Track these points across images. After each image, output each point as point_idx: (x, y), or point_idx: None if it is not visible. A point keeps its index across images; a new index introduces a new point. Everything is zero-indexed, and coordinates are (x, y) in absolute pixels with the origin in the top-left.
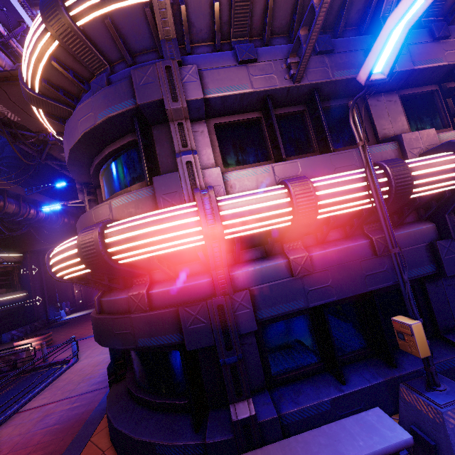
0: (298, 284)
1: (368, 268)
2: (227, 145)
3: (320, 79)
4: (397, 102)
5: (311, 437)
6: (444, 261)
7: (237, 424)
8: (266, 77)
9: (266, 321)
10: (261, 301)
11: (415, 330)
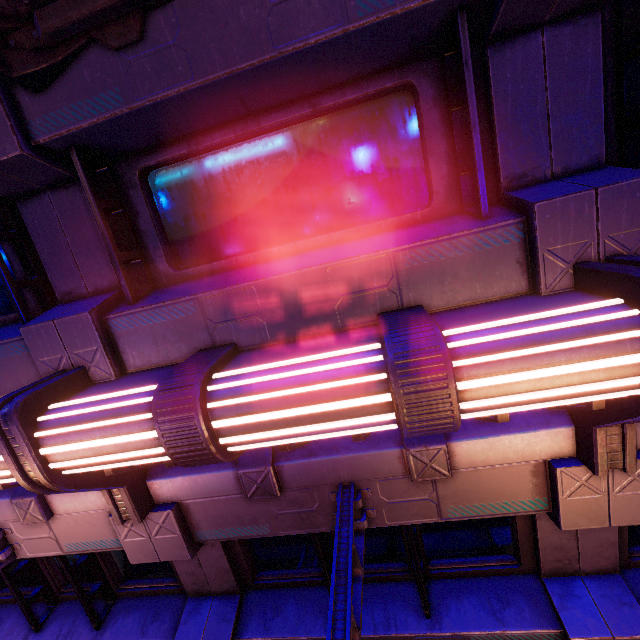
0: None
1: None
2: None
3: (46, 553)
4: (215, 546)
5: None
6: None
7: None
8: None
9: None
10: None
11: None
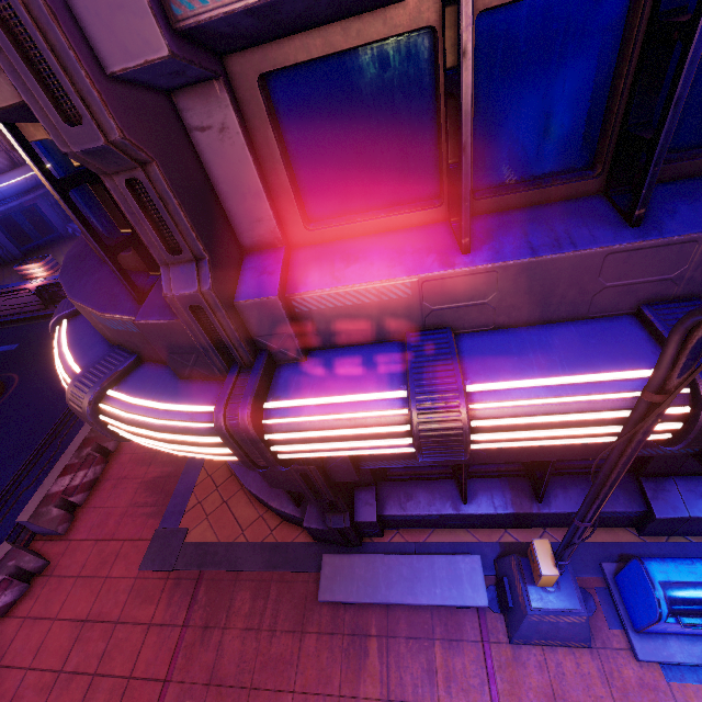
0: None
1: None
2: (313, 141)
3: None
4: None
5: (397, 563)
6: None
7: (331, 528)
8: None
9: None
10: (367, 456)
11: (545, 577)
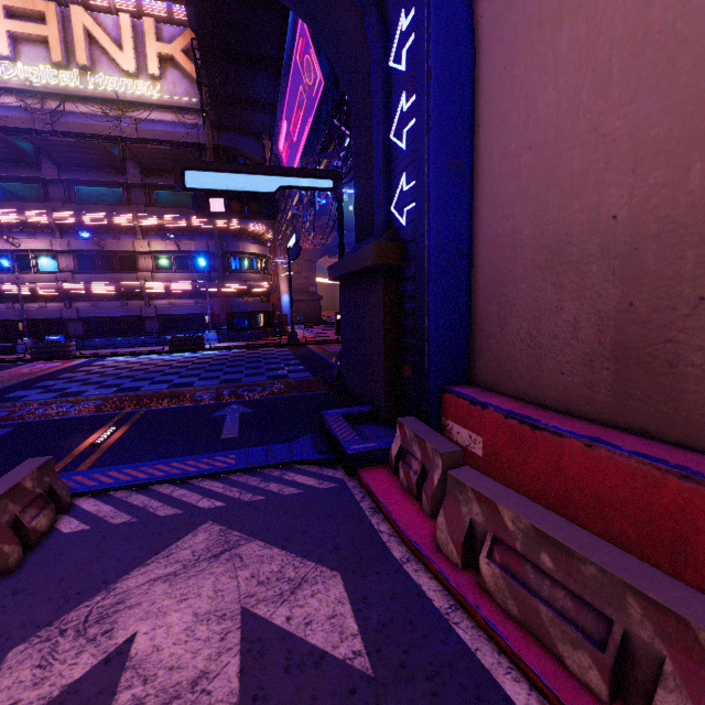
0: (10, 312)
1: (37, 312)
2: None
3: (30, 248)
4: (72, 258)
5: None
6: (64, 314)
7: None
8: (7, 245)
9: (4, 323)
10: None
11: (20, 324)
